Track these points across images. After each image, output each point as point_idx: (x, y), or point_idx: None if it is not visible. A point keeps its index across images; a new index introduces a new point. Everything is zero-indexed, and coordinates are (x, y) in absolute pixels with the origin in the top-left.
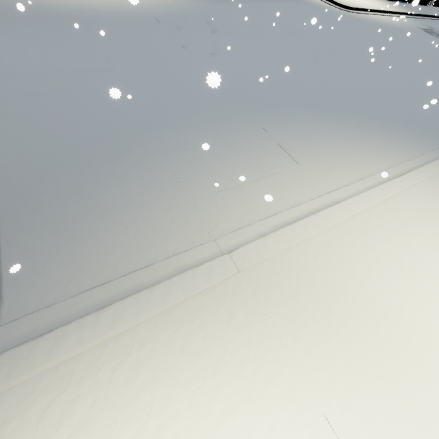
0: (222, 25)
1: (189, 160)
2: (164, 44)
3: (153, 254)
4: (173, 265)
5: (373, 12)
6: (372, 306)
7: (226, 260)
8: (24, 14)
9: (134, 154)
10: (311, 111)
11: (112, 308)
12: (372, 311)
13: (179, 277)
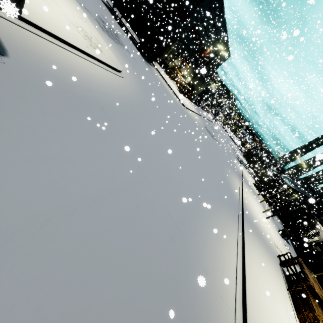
0: (158, 119)
1: (206, 260)
2: (150, 143)
3: None
4: None
5: (191, 110)
6: None
7: None
8: (57, 89)
9: (192, 266)
10: (211, 203)
11: None
12: None
13: None
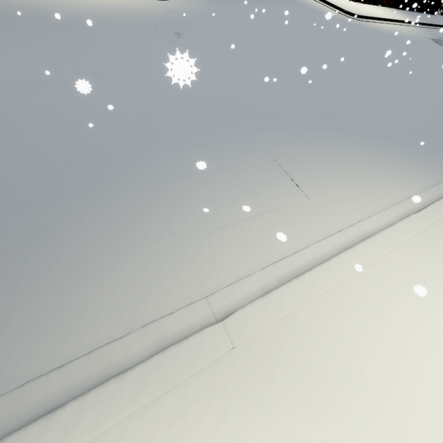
0: (225, 31)
1: (181, 190)
2: (161, 53)
3: (130, 319)
4: (152, 335)
5: (381, 20)
6: (397, 391)
7: (218, 332)
8: (8, 16)
9: (116, 184)
10: (319, 130)
11: (66, 412)
12: (398, 398)
13: (157, 359)
